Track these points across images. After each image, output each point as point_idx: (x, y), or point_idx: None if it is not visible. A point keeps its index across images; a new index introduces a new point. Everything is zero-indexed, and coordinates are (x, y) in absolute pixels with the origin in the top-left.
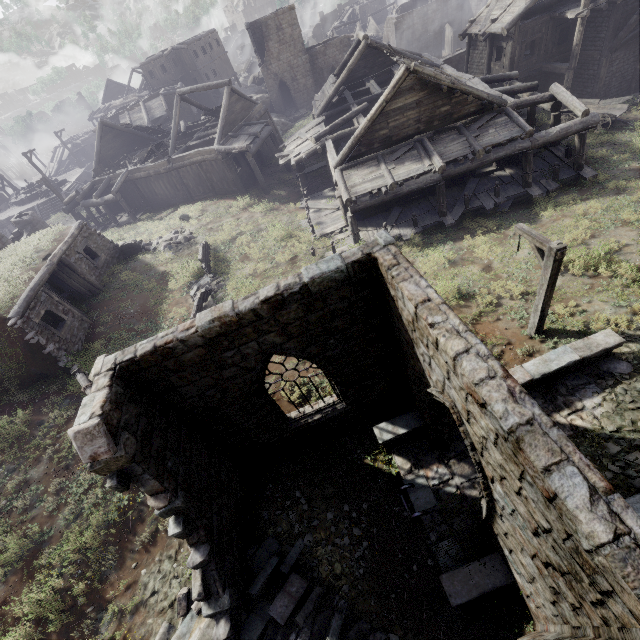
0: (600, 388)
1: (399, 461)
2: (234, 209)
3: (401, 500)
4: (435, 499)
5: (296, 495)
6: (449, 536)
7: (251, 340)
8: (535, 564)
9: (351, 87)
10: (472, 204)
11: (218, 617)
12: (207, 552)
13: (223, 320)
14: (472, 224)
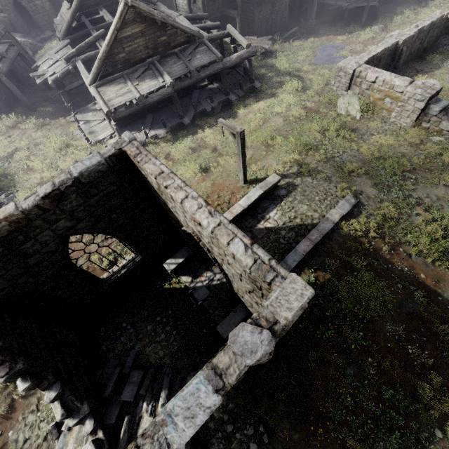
0: (275, 205)
1: (184, 279)
2: (2, 127)
3: (190, 300)
4: (208, 291)
5: (123, 326)
6: (219, 306)
7: (45, 230)
8: (248, 296)
9: (87, 14)
10: (199, 108)
11: (83, 421)
12: (59, 387)
13: (10, 219)
14: (201, 122)
